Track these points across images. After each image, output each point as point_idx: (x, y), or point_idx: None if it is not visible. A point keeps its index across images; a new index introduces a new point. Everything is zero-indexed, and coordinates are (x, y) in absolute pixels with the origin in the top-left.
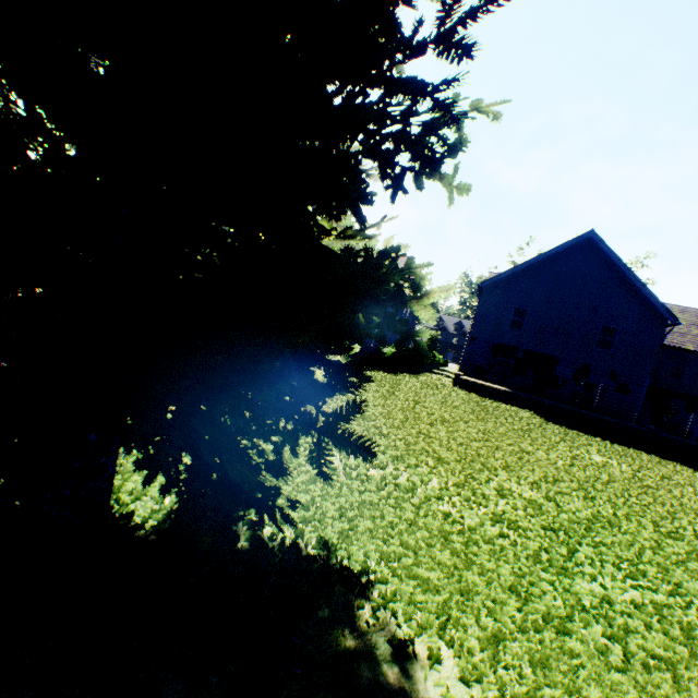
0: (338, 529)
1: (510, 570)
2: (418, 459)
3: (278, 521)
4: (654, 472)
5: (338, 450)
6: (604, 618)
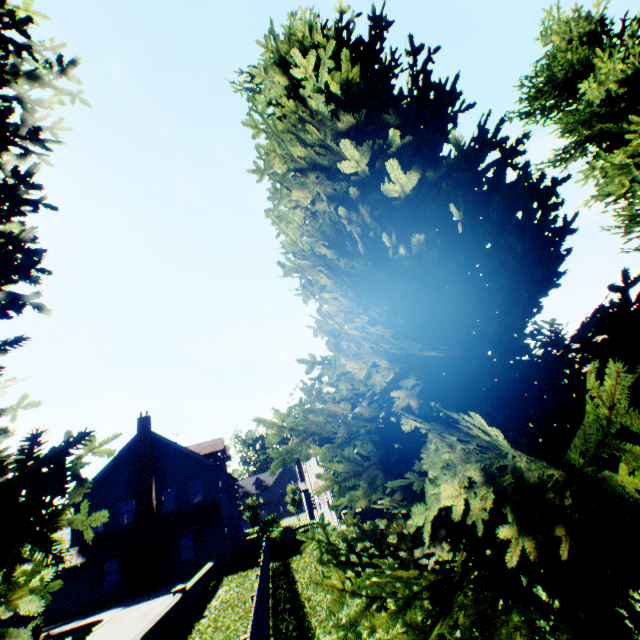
0: None
1: None
2: None
3: None
4: None
5: None
6: None
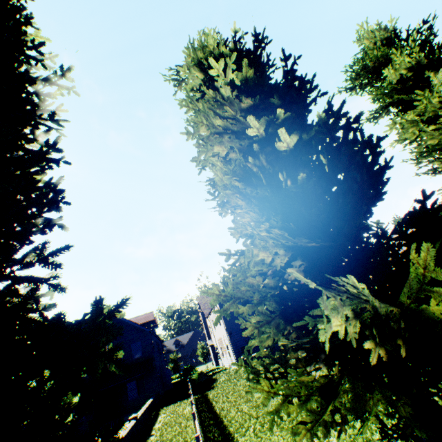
0: None
1: None
2: None
3: None
4: None
5: None
6: None
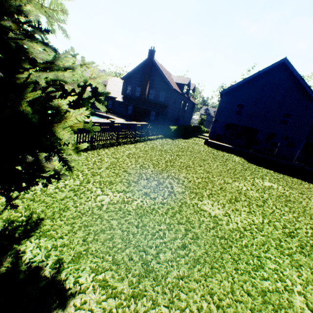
0: (75, 251)
1: (176, 273)
2: (158, 194)
3: (37, 249)
4: (296, 190)
5: (112, 191)
6: (222, 309)
